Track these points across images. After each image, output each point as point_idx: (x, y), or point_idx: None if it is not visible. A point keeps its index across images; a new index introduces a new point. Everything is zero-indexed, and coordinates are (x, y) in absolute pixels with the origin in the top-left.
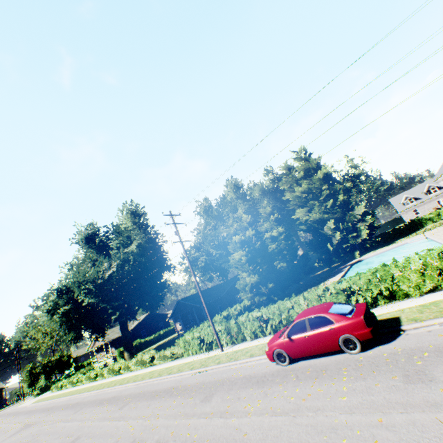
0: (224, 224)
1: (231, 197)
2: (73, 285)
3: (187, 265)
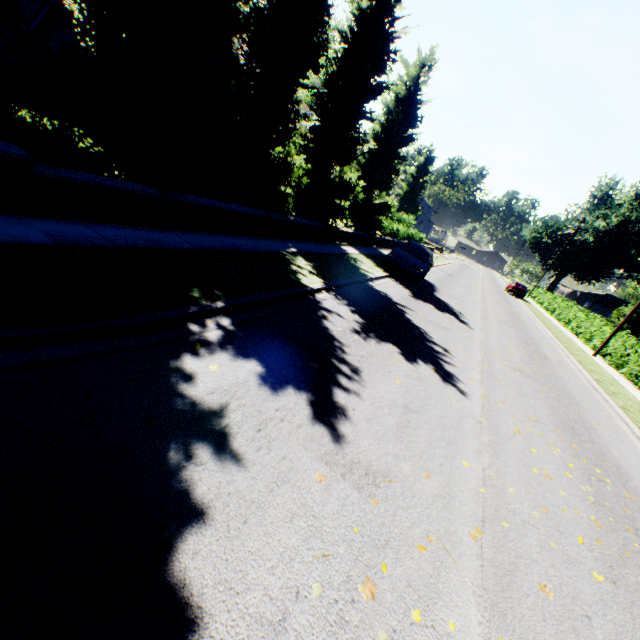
0: None
1: None
2: (542, 225)
3: None
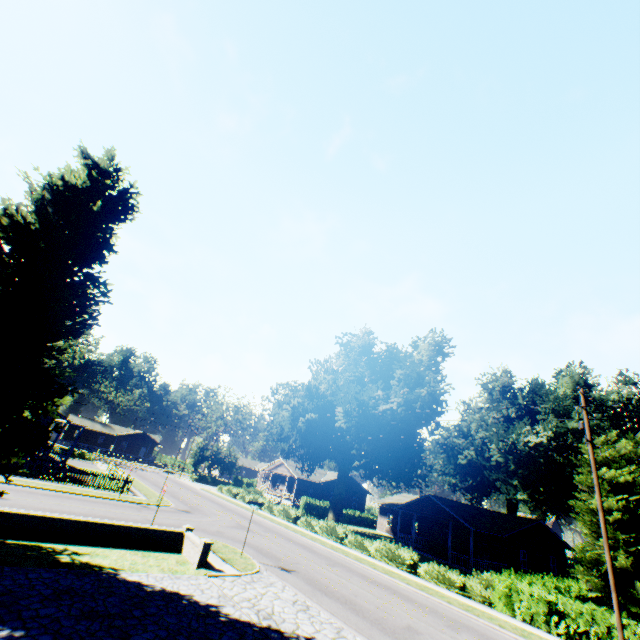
0: (533, 425)
1: (562, 391)
2: (346, 398)
3: (435, 447)
